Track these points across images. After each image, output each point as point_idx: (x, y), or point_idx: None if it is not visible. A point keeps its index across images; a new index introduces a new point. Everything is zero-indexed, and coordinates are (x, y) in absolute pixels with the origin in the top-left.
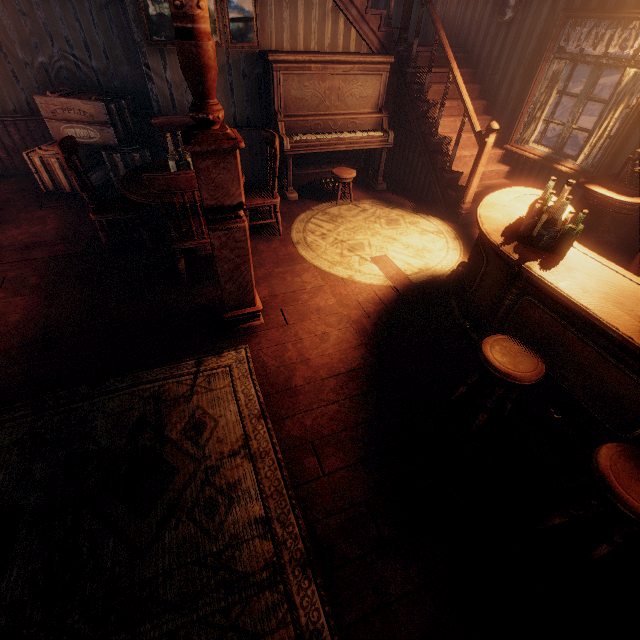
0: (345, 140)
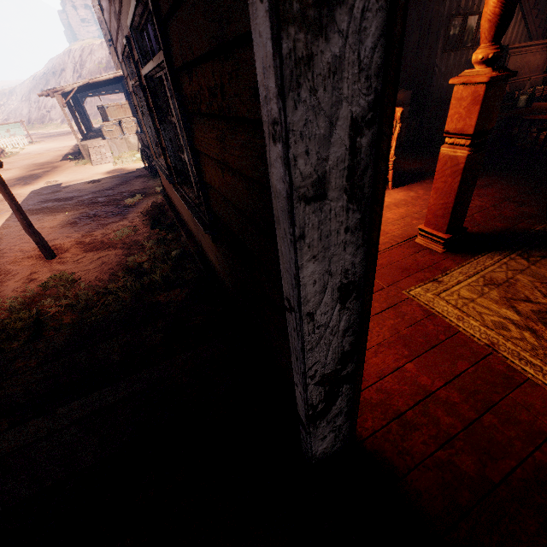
0: (537, 90)
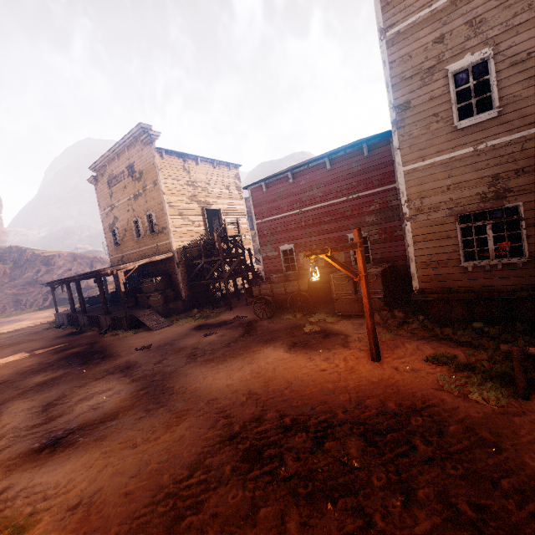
0: None
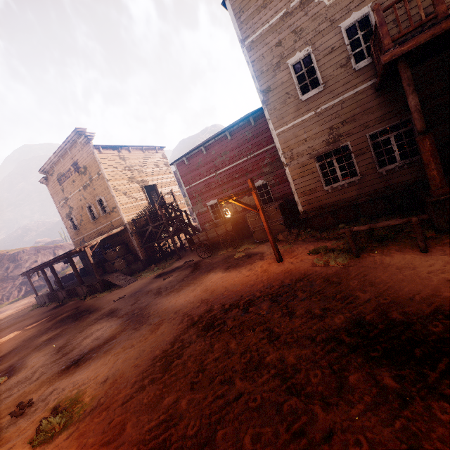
0: None
